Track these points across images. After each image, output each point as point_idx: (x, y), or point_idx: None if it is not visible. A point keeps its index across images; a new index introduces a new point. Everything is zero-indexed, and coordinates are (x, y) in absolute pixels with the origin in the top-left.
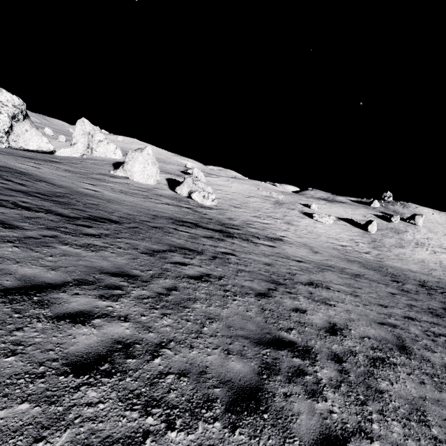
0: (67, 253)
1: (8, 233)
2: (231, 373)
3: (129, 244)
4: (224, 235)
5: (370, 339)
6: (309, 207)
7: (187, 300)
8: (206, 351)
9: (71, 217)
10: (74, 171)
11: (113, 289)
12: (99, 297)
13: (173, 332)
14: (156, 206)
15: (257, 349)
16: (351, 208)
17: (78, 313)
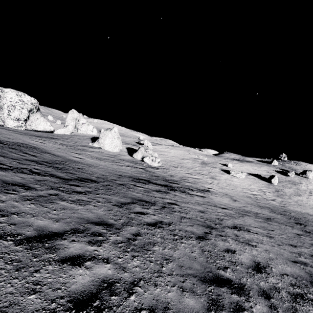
0: (65, 207)
1: (27, 193)
2: (187, 308)
3: (105, 198)
4: (168, 189)
5: (288, 276)
6: (226, 165)
7: (148, 244)
8: (166, 288)
9: (66, 178)
10: (66, 144)
11: (97, 236)
12: (88, 242)
13: (141, 272)
14: (120, 168)
15: (203, 286)
16: (257, 166)
17: (75, 257)
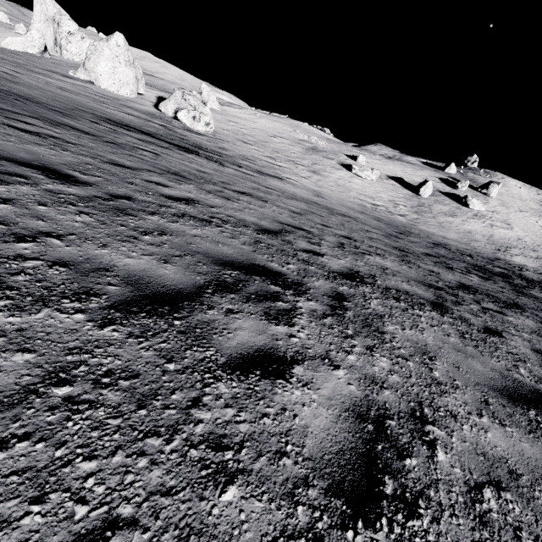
0: None
1: None
2: None
3: None
4: (179, 149)
5: (229, 217)
6: (355, 159)
7: None
8: None
9: None
10: (3, 57)
11: None
12: None
13: None
14: (102, 109)
15: None
16: (413, 168)
17: None
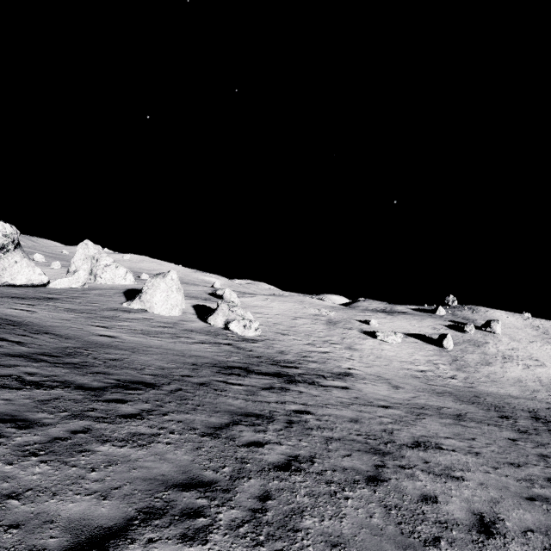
0: (112, 458)
1: (27, 438)
2: None
3: (182, 422)
4: (285, 381)
5: (534, 533)
6: (368, 323)
7: (292, 515)
8: None
9: (96, 388)
10: (77, 309)
11: (193, 517)
12: (181, 539)
13: None
14: (190, 348)
15: None
16: (416, 320)
17: None
